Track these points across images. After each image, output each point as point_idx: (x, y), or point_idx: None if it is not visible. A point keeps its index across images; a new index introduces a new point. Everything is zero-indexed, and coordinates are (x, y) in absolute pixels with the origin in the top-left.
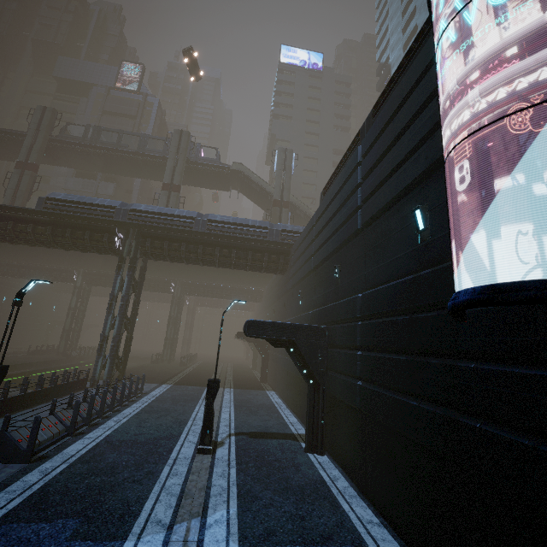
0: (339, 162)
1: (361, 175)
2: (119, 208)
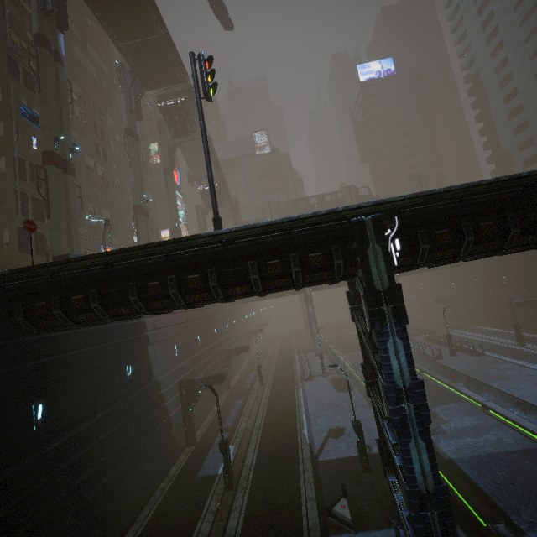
0: None
1: None
2: None
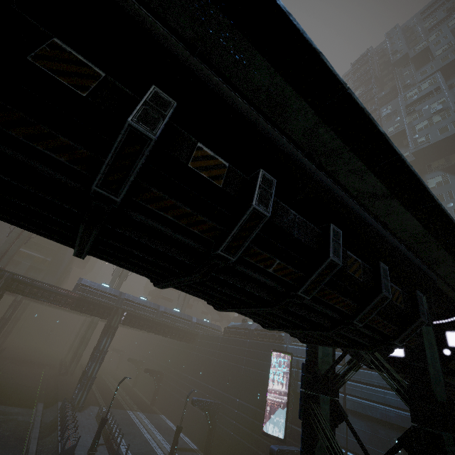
0: (237, 328)
1: (247, 354)
2: (120, 297)
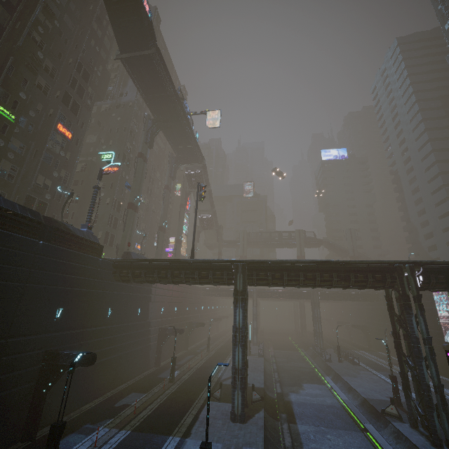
0: None
1: None
2: None
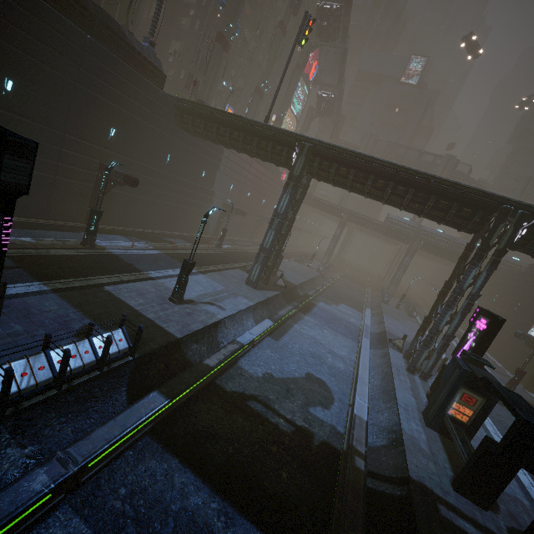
0: None
1: None
2: (418, 228)
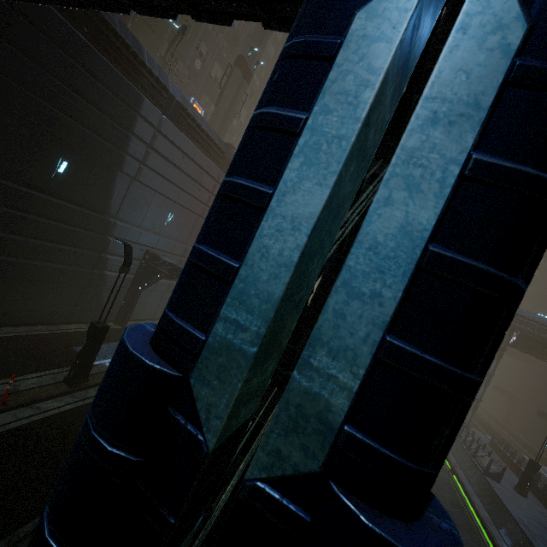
0: None
1: None
2: None
